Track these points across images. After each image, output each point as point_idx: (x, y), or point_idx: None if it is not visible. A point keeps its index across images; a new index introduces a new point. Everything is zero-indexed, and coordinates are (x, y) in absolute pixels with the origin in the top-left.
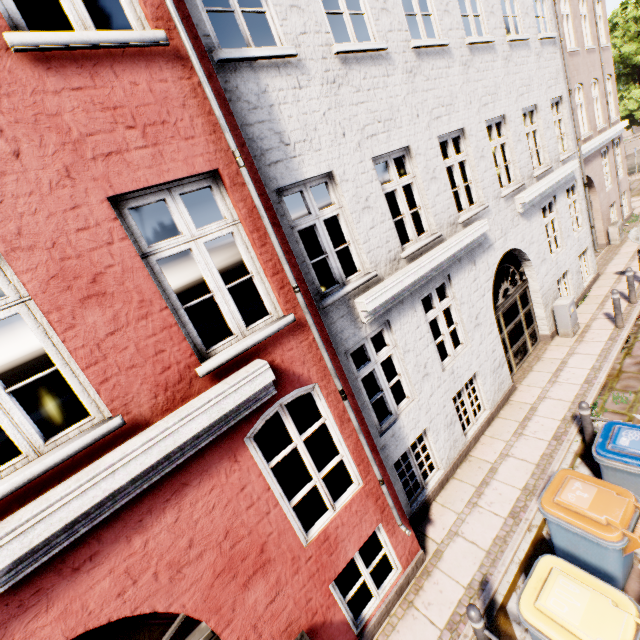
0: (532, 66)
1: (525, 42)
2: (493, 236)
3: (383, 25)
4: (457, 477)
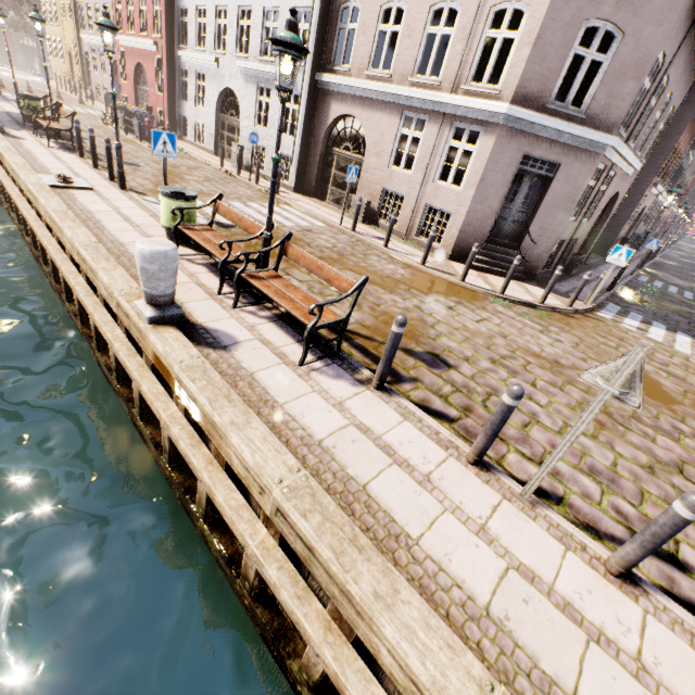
0: None
1: None
2: (225, 73)
3: None
4: (187, 144)
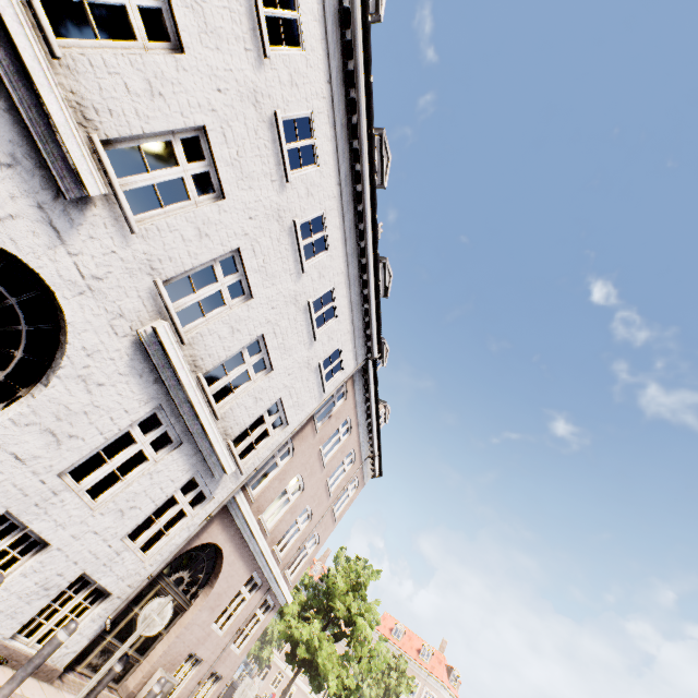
0: (300, 354)
1: (313, 338)
2: (82, 248)
3: (282, 71)
4: None
